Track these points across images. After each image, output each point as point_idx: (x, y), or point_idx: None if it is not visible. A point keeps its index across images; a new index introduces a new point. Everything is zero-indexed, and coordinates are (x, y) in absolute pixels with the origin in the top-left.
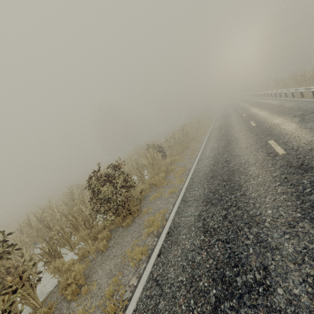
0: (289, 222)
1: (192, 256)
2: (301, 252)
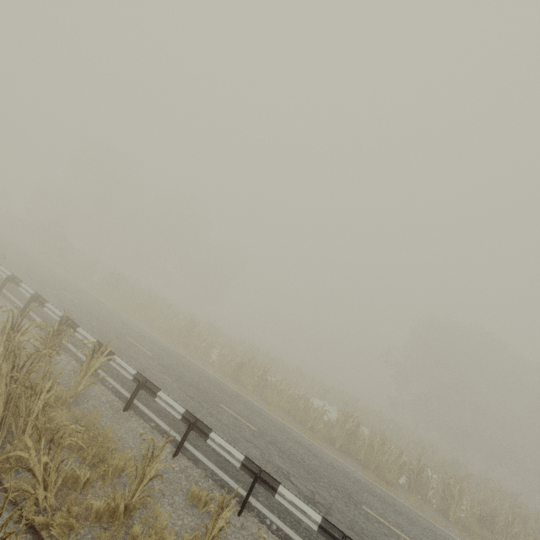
0: None
1: None
2: None
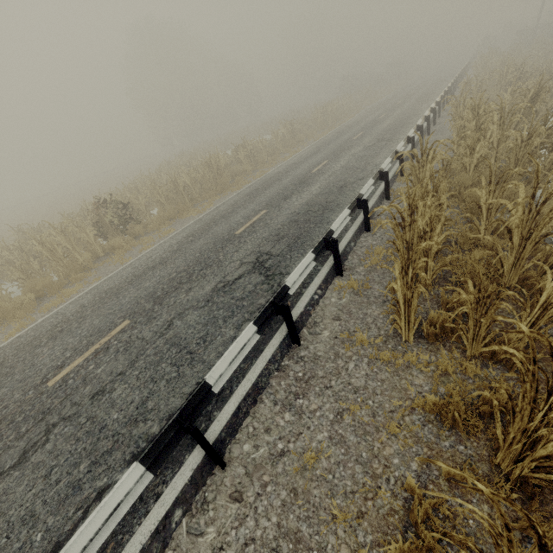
0: None
1: None
2: None
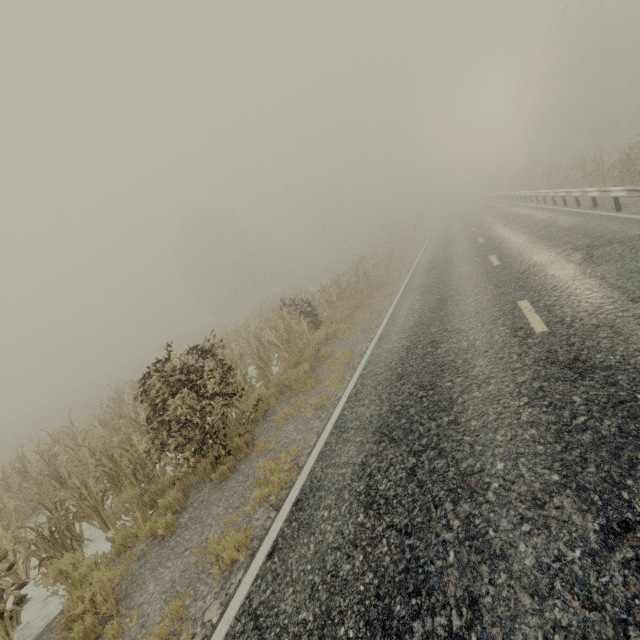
0: (535, 494)
1: (335, 562)
2: (550, 568)
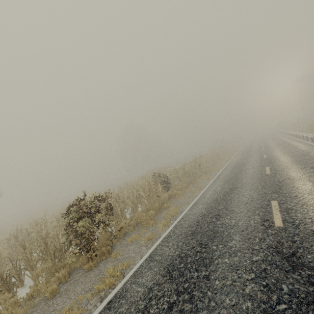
0: None
1: None
2: None
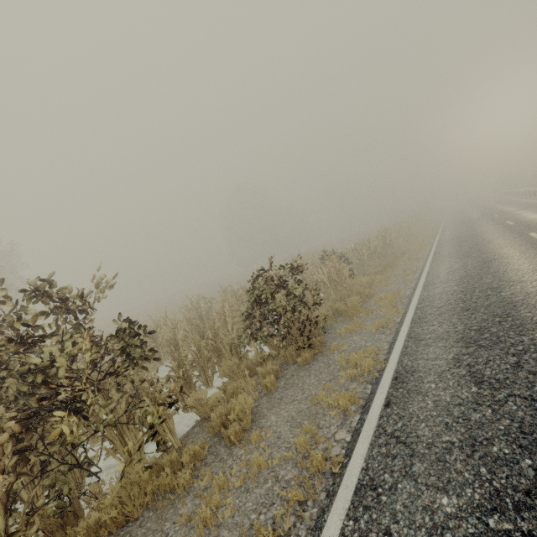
0: None
1: (461, 412)
2: None
